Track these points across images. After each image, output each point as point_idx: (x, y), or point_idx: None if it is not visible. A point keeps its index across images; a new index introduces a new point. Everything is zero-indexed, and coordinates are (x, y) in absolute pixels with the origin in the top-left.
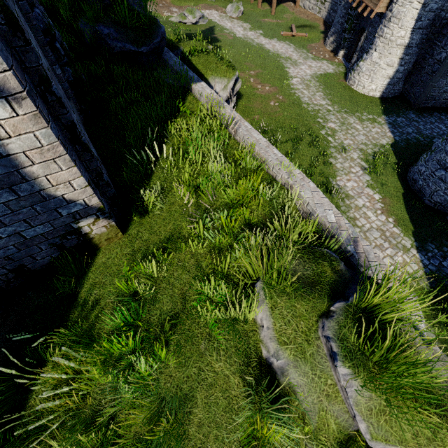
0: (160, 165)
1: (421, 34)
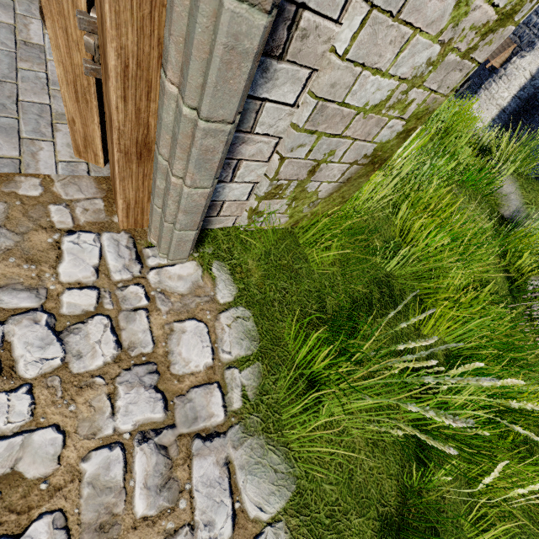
0: None
1: (516, 105)
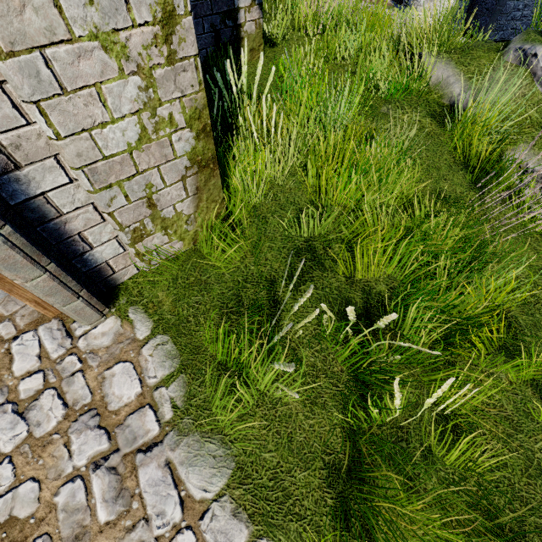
0: (267, 19)
1: None
